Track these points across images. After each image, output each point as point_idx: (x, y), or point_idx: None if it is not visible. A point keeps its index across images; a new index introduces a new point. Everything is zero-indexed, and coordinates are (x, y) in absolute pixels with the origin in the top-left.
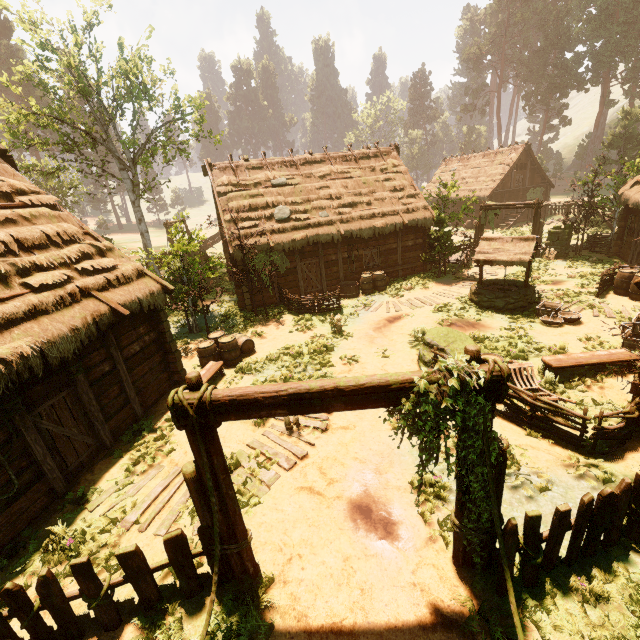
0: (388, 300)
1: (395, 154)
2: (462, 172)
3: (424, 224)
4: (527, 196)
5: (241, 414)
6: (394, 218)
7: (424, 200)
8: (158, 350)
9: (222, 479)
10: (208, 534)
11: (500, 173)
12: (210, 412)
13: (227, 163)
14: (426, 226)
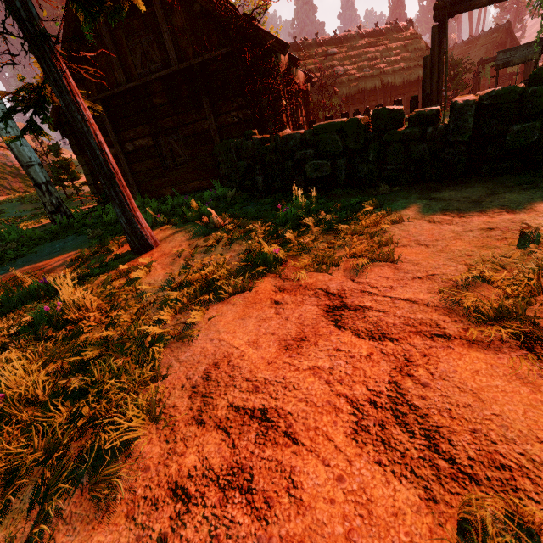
0: None
1: (410, 27)
2: None
3: None
4: (506, 71)
5: (466, 5)
6: (417, 69)
7: None
8: (306, 124)
9: (442, 59)
10: (428, 98)
11: (483, 52)
12: (456, 3)
13: (293, 43)
14: None
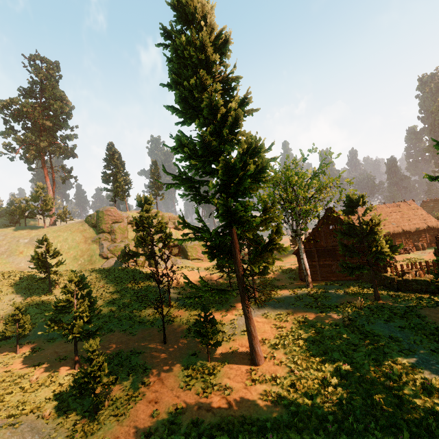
0: (431, 251)
1: (413, 203)
2: (438, 206)
3: (437, 226)
4: None
5: None
6: (423, 224)
7: (433, 218)
8: None
9: None
10: None
11: None
12: None
13: None
14: (438, 227)
